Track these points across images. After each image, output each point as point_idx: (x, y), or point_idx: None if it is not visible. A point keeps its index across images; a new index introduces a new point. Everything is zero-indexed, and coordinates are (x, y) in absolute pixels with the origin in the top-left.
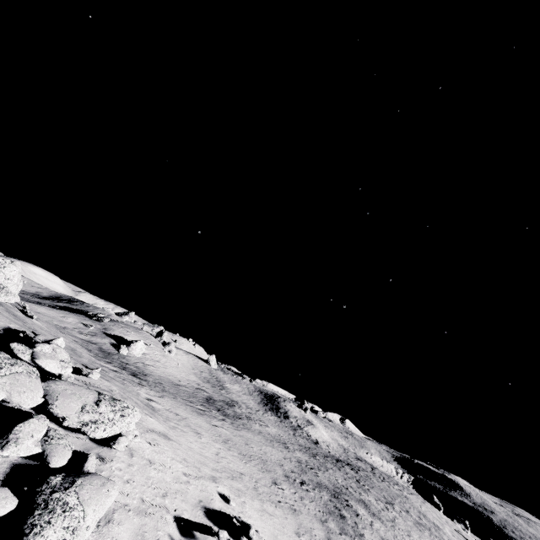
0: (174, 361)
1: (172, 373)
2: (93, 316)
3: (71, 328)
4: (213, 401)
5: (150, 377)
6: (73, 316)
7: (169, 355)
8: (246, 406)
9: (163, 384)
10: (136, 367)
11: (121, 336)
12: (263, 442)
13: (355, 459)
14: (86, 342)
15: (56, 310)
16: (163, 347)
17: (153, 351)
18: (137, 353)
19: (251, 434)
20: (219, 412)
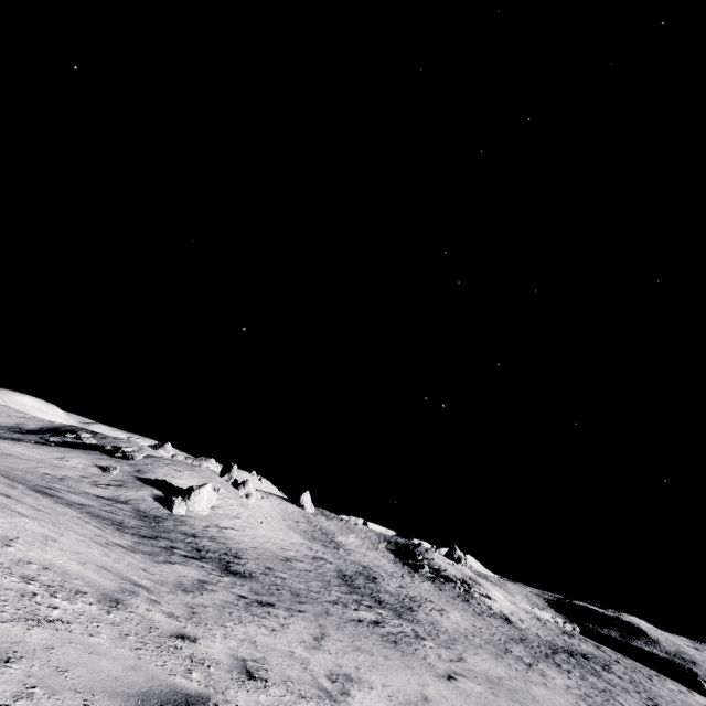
0: (258, 512)
1: (266, 536)
2: (114, 452)
3: (75, 478)
4: (350, 579)
5: (246, 559)
6: (80, 455)
7: (248, 503)
8: (385, 572)
9: (273, 569)
10: (211, 539)
11: (168, 480)
12: (510, 673)
13: (566, 636)
14: (107, 501)
15: (45, 447)
16: (235, 490)
17: (224, 500)
18: (202, 508)
19: (478, 658)
20: (385, 608)
